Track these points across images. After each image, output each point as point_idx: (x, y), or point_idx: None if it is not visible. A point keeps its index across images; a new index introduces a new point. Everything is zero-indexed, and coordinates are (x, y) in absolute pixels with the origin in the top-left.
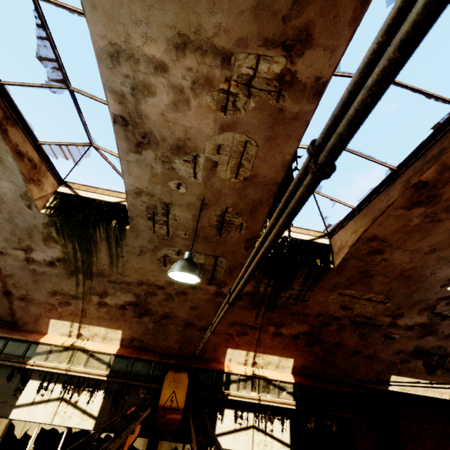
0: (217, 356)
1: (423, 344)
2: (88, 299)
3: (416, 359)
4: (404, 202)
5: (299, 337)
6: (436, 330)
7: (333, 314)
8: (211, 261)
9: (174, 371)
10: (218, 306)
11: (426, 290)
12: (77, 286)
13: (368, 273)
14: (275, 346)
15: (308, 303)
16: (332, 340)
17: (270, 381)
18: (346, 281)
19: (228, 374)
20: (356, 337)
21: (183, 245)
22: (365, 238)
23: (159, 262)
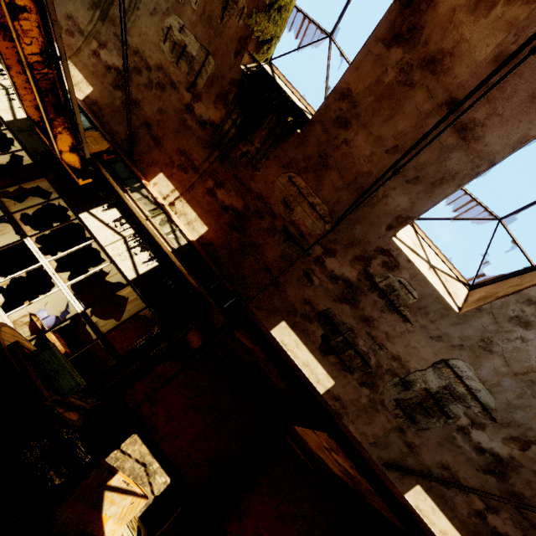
0: (148, 172)
1: (336, 313)
2: (89, 42)
3: (319, 324)
4: (387, 31)
5: (229, 211)
6: (358, 300)
7: (272, 206)
8: (202, 57)
9: (102, 136)
10: (182, 123)
11: (371, 226)
12: (90, 23)
13: (326, 159)
14: (202, 204)
15: (257, 174)
16: (255, 238)
17: (171, 222)
18: (303, 162)
19: (143, 187)
20: (278, 251)
21: (189, 19)
22: (339, 91)
23: (162, 34)
